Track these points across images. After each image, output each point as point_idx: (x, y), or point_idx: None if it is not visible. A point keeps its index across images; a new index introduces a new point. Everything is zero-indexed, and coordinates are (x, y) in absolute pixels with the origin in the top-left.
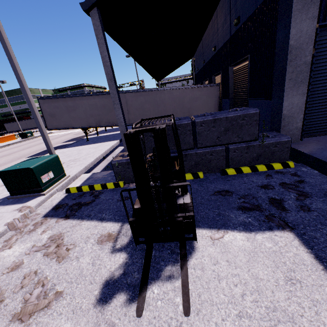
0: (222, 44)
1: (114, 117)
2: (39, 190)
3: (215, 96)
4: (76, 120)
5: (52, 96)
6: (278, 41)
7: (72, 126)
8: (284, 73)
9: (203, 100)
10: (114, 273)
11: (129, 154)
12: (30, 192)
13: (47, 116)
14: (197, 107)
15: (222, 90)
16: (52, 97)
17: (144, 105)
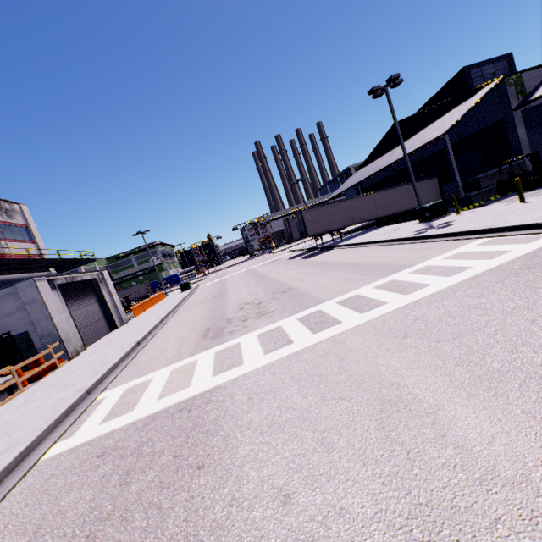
0: (434, 151)
1: (365, 214)
2: (447, 213)
3: (435, 185)
4: (334, 223)
5: (314, 206)
6: (510, 138)
7: (330, 229)
8: (520, 148)
9: (428, 189)
10: (541, 189)
11: (532, 158)
12: (443, 214)
13: (308, 224)
14: (426, 195)
15: (440, 180)
16: (315, 206)
17: (387, 200)
